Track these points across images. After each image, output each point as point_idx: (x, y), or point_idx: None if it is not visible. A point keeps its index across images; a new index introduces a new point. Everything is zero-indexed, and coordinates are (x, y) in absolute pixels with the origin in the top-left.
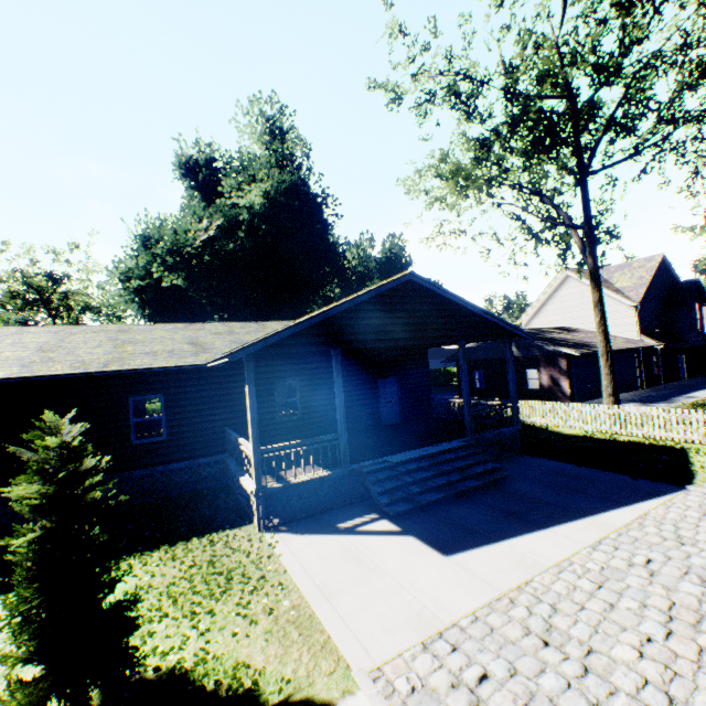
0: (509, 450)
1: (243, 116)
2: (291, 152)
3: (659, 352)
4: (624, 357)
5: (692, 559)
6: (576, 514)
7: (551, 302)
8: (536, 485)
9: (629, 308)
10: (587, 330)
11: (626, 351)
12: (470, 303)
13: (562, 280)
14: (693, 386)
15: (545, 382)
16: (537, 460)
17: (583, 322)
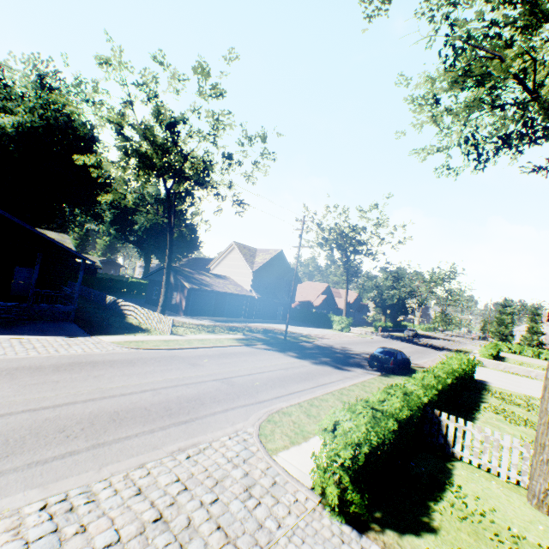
0: (63, 318)
1: (16, 63)
2: (61, 103)
3: (257, 300)
4: (237, 299)
5: (6, 344)
6: (12, 334)
7: (225, 259)
8: (31, 328)
9: (251, 273)
10: (234, 280)
11: (239, 295)
12: (45, 234)
13: (232, 248)
14: (267, 322)
15: (178, 300)
16: (70, 324)
17: (234, 275)
